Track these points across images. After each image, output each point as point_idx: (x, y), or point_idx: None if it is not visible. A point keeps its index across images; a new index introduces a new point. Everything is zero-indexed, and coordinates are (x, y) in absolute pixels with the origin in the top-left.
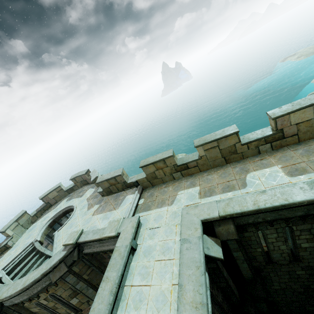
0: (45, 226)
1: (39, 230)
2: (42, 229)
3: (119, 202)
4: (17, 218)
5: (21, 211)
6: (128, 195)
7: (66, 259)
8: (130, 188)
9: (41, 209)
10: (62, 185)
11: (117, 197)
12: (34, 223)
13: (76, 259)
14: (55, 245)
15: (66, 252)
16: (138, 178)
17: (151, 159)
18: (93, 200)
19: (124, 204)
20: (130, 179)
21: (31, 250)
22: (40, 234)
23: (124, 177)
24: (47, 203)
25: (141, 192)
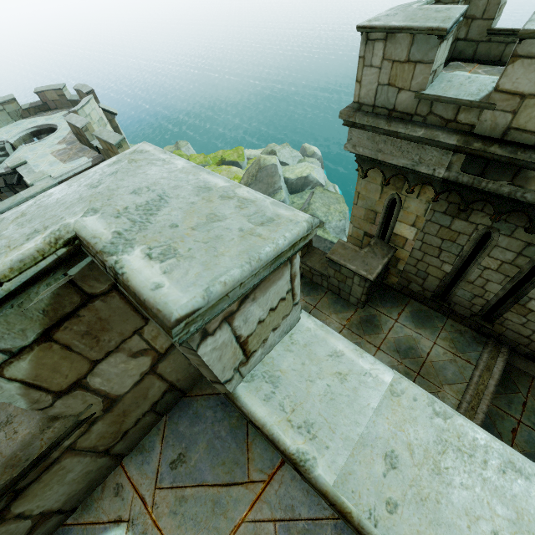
0: (26, 132)
1: (17, 132)
2: (21, 133)
3: (74, 158)
4: (2, 101)
5: (10, 95)
6: (86, 157)
7: (7, 178)
8: (95, 150)
9: (35, 106)
10: (66, 88)
11: (80, 152)
12: (24, 119)
13: (15, 183)
14: (7, 158)
15: (4, 171)
16: (99, 145)
17: (104, 134)
18: (71, 136)
19: (72, 163)
20: (95, 140)
21: (1, 148)
22: (17, 137)
23: (88, 134)
24: (44, 103)
25: (97, 163)
